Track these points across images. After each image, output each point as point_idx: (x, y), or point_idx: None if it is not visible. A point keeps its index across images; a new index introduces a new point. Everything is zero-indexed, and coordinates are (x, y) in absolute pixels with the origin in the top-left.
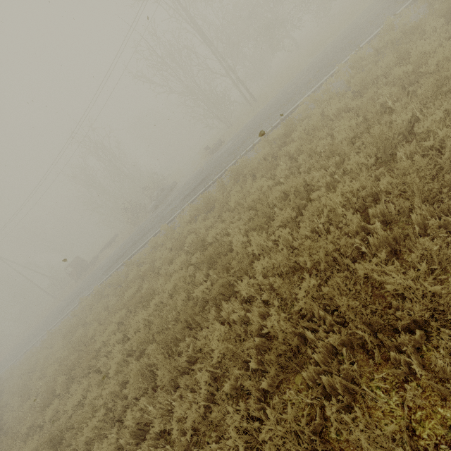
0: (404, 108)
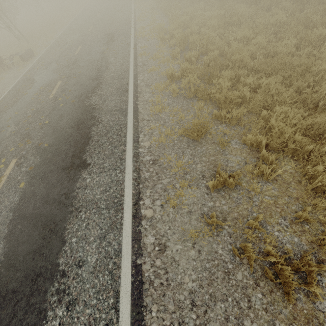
0: None
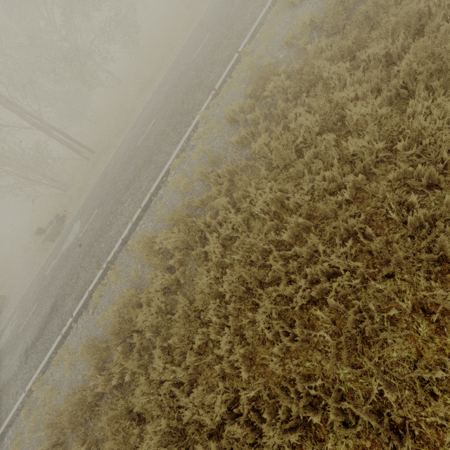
0: (447, 234)
